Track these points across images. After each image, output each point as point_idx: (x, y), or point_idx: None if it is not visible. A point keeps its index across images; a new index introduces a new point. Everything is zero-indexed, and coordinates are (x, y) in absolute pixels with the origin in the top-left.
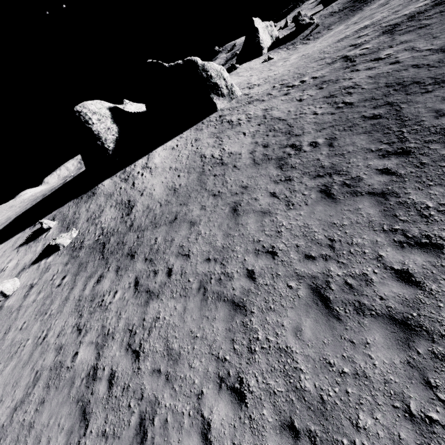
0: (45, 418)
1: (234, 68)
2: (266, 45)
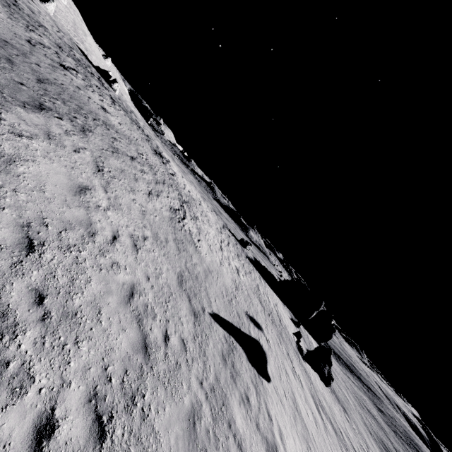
0: None
1: None
2: None
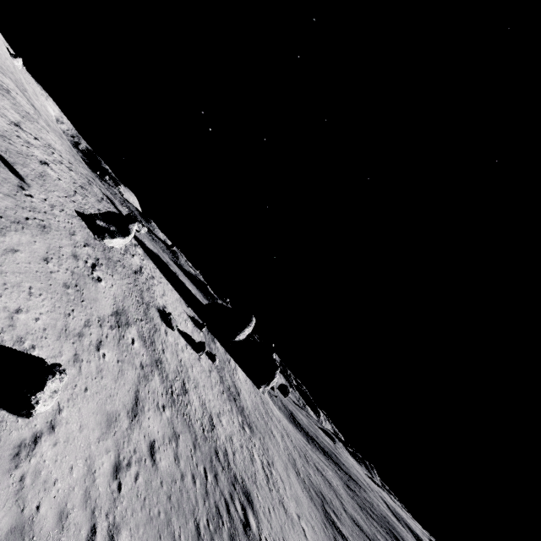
0: (256, 467)
1: None
2: None
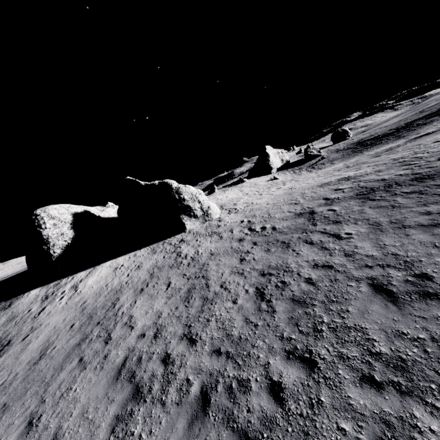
0: None
1: (242, 181)
2: (276, 166)
